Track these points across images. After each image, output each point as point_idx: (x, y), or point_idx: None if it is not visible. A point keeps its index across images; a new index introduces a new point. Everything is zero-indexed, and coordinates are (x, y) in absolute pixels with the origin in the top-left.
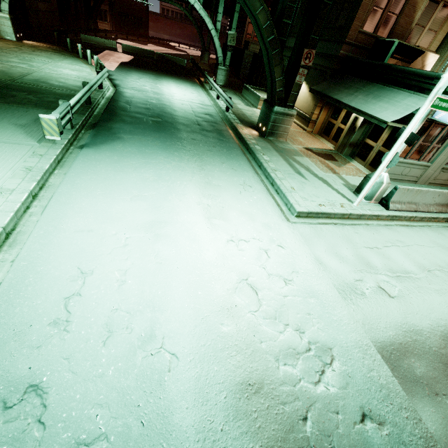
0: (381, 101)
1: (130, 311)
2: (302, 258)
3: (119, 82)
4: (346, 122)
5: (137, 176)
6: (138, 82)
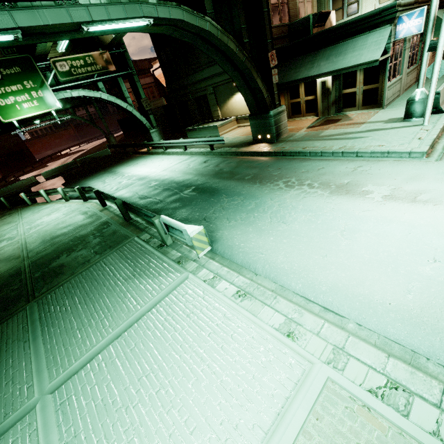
0: (346, 54)
1: None
2: None
3: None
4: (310, 93)
5: (300, 224)
6: (111, 184)
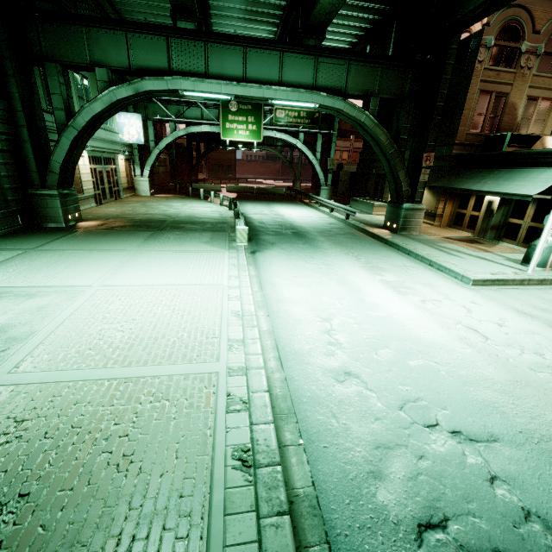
0: (514, 181)
1: (379, 339)
2: (503, 310)
3: (242, 211)
4: (478, 208)
5: (312, 266)
6: (256, 209)
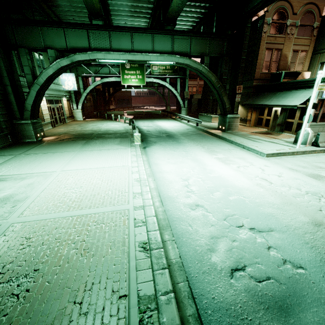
0: (287, 98)
1: (214, 187)
2: (281, 168)
3: (137, 125)
4: (269, 115)
5: (177, 153)
6: (145, 124)
